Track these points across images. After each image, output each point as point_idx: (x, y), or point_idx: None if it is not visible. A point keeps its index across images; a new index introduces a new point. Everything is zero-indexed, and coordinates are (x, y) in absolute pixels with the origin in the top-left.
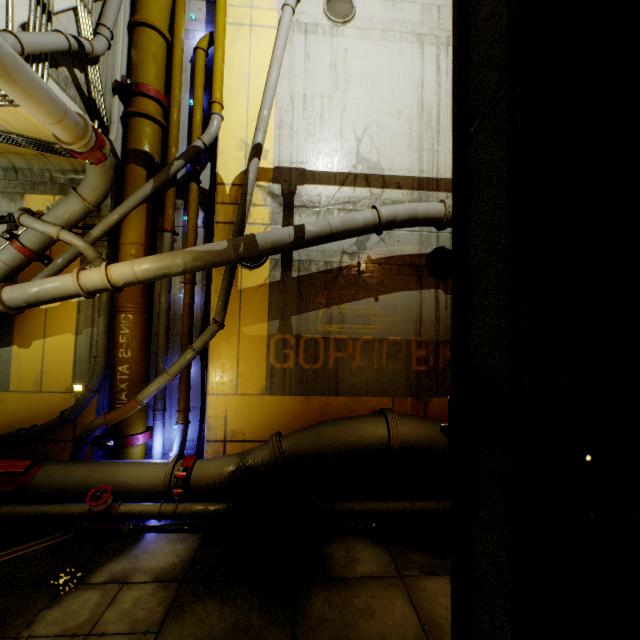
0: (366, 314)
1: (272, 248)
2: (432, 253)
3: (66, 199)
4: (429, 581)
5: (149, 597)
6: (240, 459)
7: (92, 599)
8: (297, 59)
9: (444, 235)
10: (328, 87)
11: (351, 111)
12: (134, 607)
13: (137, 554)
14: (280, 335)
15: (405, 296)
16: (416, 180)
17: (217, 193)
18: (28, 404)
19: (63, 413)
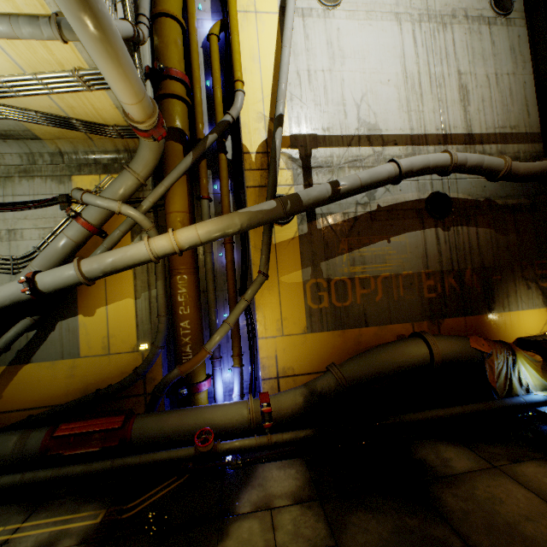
0: (382, 254)
1: (313, 203)
2: (429, 197)
3: (120, 176)
4: (521, 467)
5: (303, 517)
6: (309, 390)
7: (254, 527)
8: (298, 39)
9: (436, 182)
10: (327, 62)
11: (349, 82)
12: (297, 527)
13: (260, 483)
14: (313, 280)
15: (411, 236)
16: (408, 137)
17: (244, 161)
18: (99, 367)
19: (136, 370)
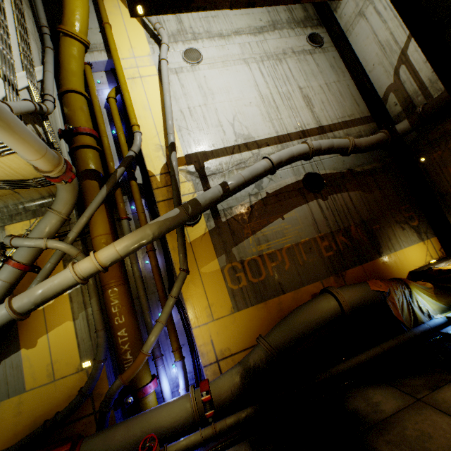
0: (280, 230)
1: (210, 203)
2: (305, 178)
3: (45, 217)
4: (441, 393)
5: None
6: (243, 367)
7: None
8: (176, 89)
9: (306, 165)
10: (201, 100)
11: (221, 109)
12: None
13: None
14: (229, 265)
15: (299, 210)
16: (276, 138)
17: (152, 182)
18: (46, 396)
19: (81, 390)
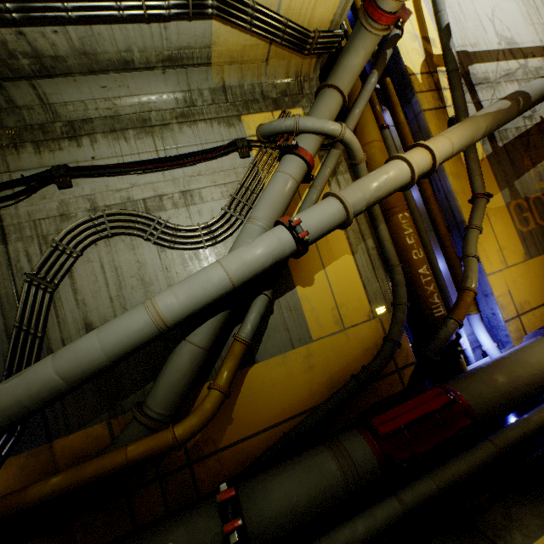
0: None
1: (537, 100)
2: None
3: (326, 96)
4: None
5: None
6: None
7: None
8: None
9: None
10: None
11: None
12: None
13: None
14: (513, 201)
15: None
16: (541, 49)
17: (412, 83)
18: (337, 348)
19: (392, 338)
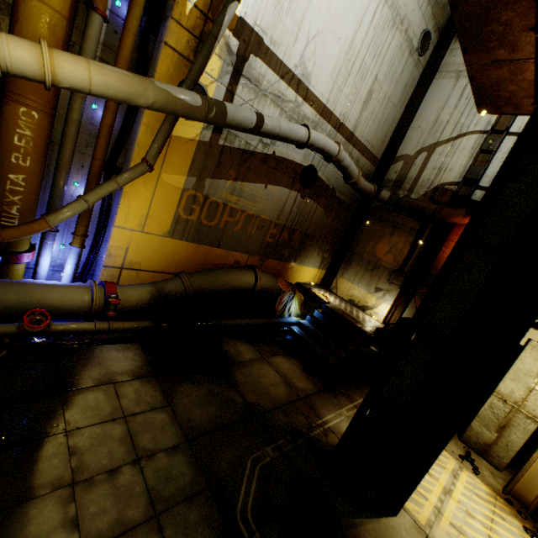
0: (256, 195)
1: (235, 126)
2: (308, 168)
3: None
4: (276, 359)
5: (143, 389)
6: (157, 290)
7: (100, 397)
8: None
9: (317, 157)
10: None
11: (315, 6)
12: (139, 396)
13: (100, 363)
14: (193, 191)
15: (282, 191)
16: (323, 106)
17: (175, 4)
18: None
19: None
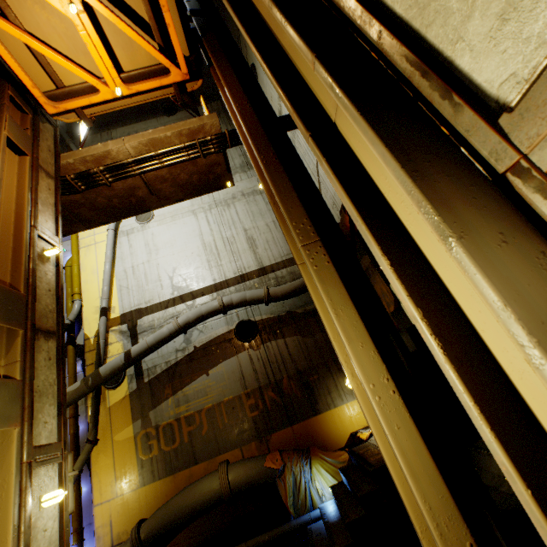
0: (203, 388)
1: (112, 372)
2: (236, 327)
3: None
4: None
5: None
6: None
7: None
8: (125, 249)
9: (241, 312)
10: (146, 257)
11: (163, 264)
12: None
13: None
14: (143, 430)
15: (227, 363)
16: (213, 286)
17: (85, 346)
18: None
19: None
